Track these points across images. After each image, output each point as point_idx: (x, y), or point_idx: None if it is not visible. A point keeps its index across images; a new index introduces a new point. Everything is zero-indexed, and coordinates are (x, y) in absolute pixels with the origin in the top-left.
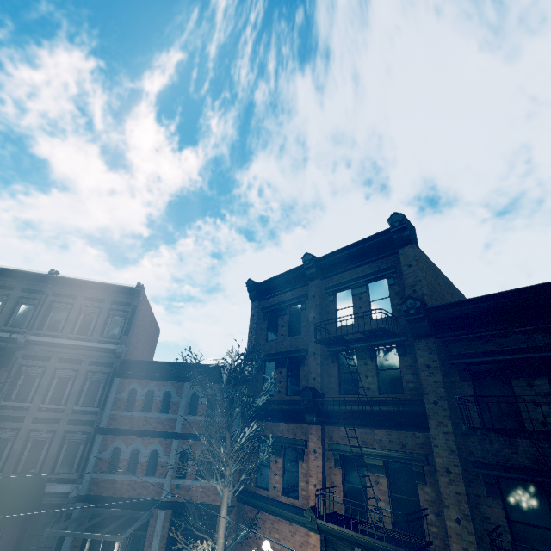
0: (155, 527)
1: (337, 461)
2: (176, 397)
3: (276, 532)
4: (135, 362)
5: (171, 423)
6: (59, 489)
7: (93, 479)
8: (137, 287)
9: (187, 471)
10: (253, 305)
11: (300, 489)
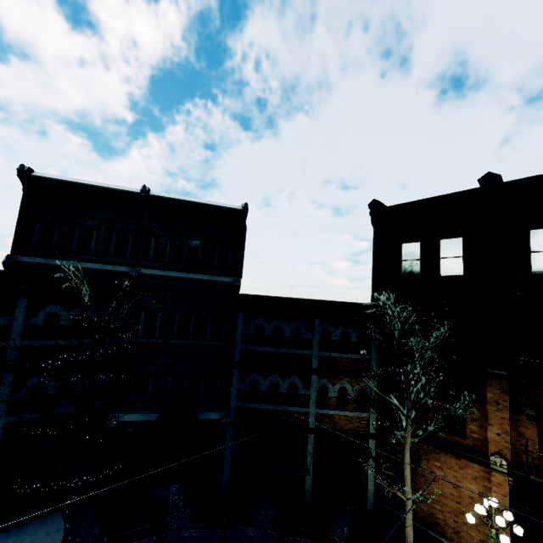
0: (305, 447)
1: (532, 416)
2: (307, 333)
3: (437, 461)
4: (255, 297)
5: (305, 358)
6: (210, 417)
7: (237, 407)
8: (244, 210)
9: (328, 402)
10: (376, 232)
11: (468, 431)
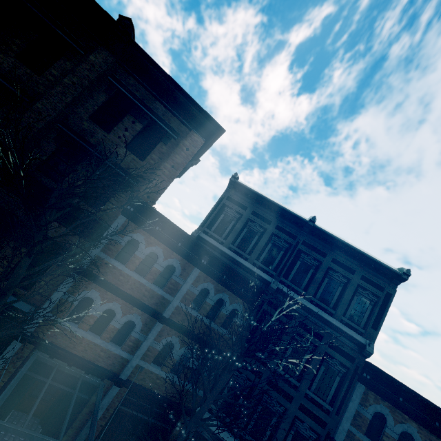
0: None
1: None
2: None
3: None
4: (385, 375)
5: None
6: None
7: None
8: (404, 275)
9: None
10: None
11: None
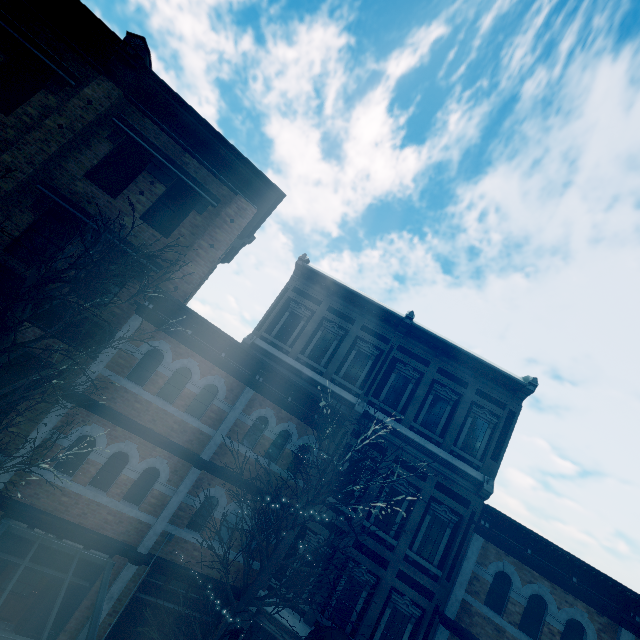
0: None
1: None
2: None
3: None
4: (509, 521)
5: None
6: None
7: None
8: (529, 385)
9: None
10: None
11: None
